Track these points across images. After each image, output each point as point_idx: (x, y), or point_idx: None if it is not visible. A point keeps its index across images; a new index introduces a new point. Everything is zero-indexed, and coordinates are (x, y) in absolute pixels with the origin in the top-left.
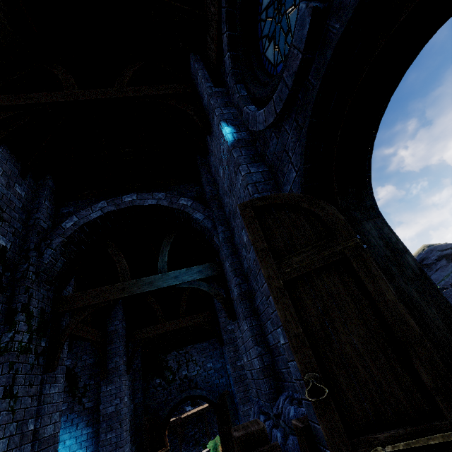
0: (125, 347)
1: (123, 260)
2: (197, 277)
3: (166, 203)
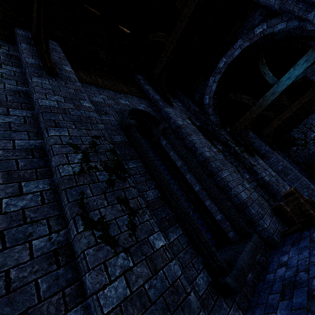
0: (262, 141)
1: (244, 96)
2: (306, 65)
3: (247, 44)
